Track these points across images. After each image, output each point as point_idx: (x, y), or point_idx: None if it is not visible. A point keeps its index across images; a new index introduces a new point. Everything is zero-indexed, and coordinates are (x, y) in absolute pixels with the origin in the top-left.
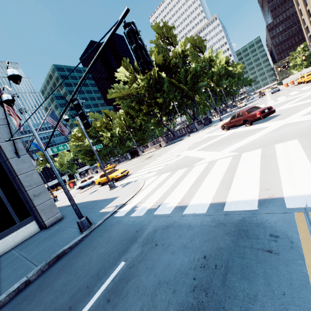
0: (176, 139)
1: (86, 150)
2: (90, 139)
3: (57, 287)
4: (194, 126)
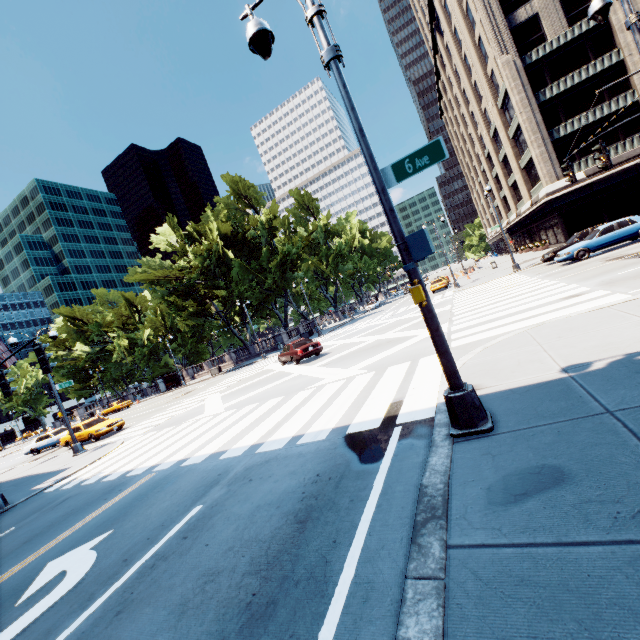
0: (253, 358)
1: (75, 367)
2: (86, 346)
3: None
4: (281, 339)
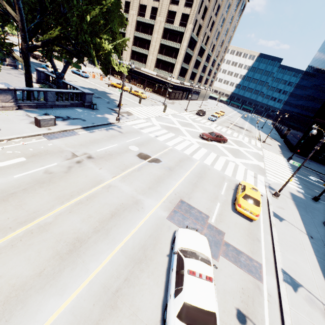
0: (49, 107)
1: None
2: None
3: None
4: (90, 98)
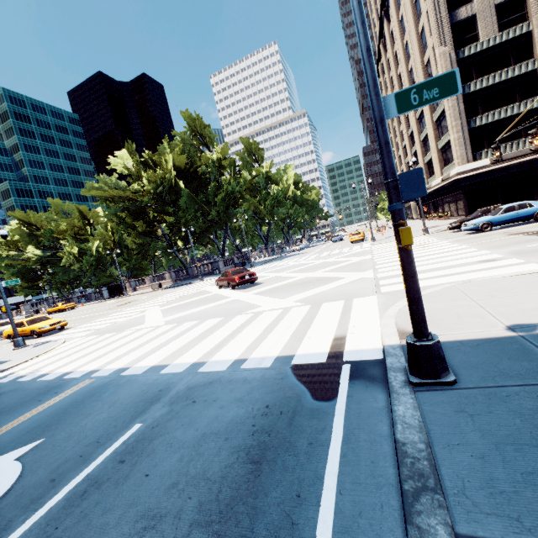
0: (190, 279)
1: (25, 267)
2: (37, 249)
3: None
4: (217, 265)
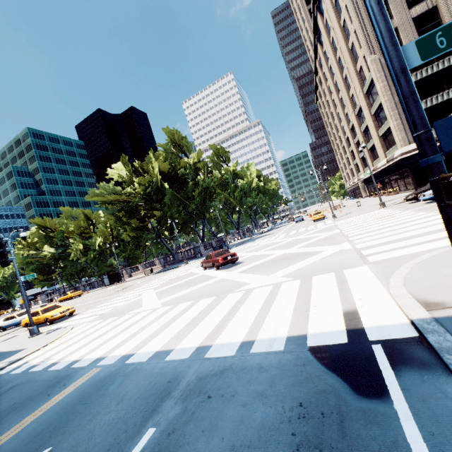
0: (177, 263)
1: (42, 263)
2: (52, 248)
3: None
4: (199, 250)
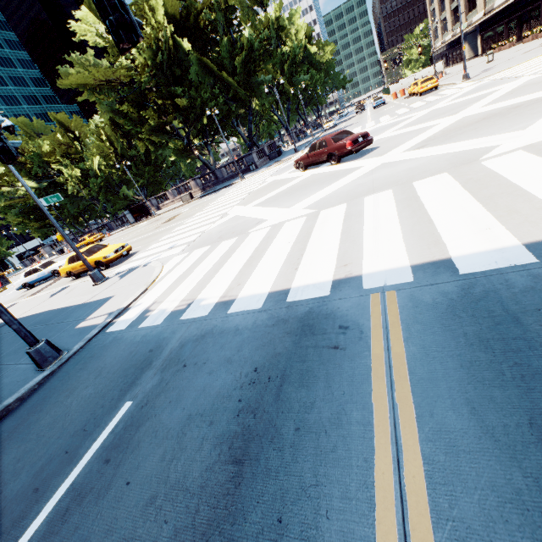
0: (221, 183)
1: (26, 205)
2: (30, 181)
3: (4, 468)
4: (251, 159)
